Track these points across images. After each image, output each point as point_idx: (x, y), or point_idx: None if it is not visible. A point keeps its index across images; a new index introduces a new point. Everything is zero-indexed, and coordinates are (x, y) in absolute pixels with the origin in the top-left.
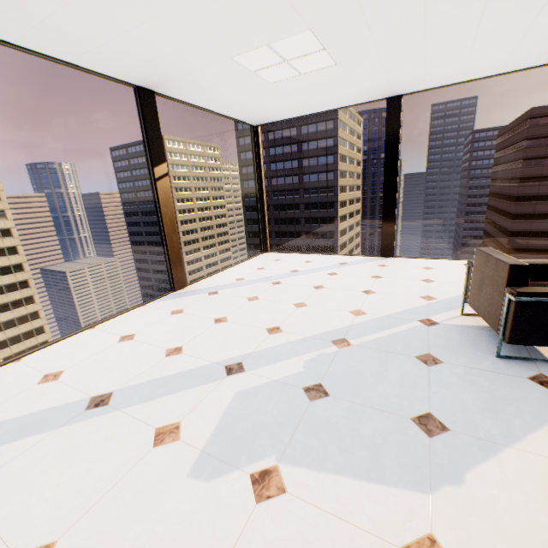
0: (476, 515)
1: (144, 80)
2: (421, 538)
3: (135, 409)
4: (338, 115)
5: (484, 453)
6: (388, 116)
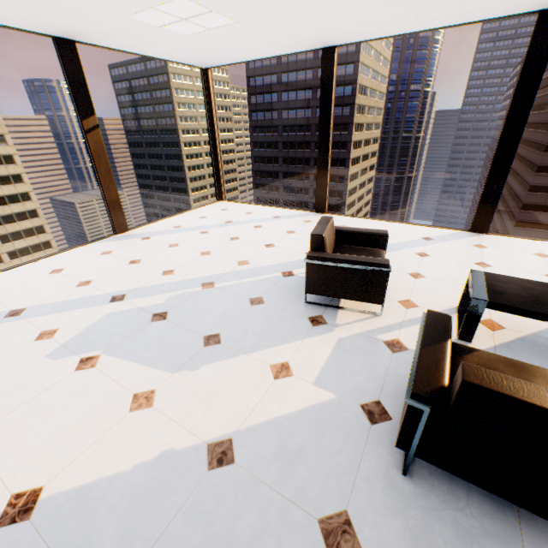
0: (188, 383)
1: (57, 32)
2: (148, 390)
3: (35, 319)
4: None
5: (227, 356)
6: (323, 69)
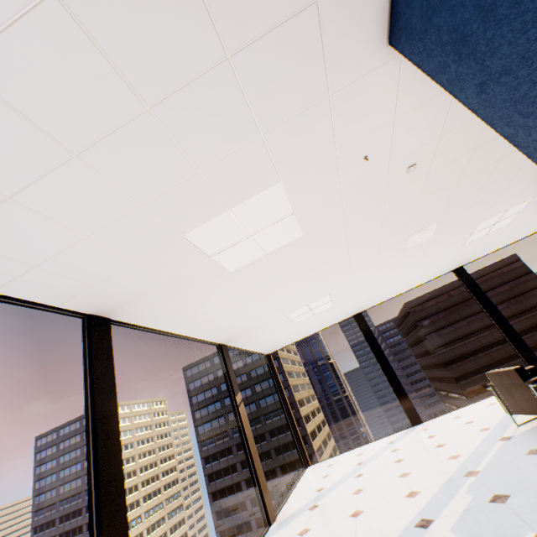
0: None
1: (227, 339)
2: None
3: None
4: None
5: None
6: (359, 324)
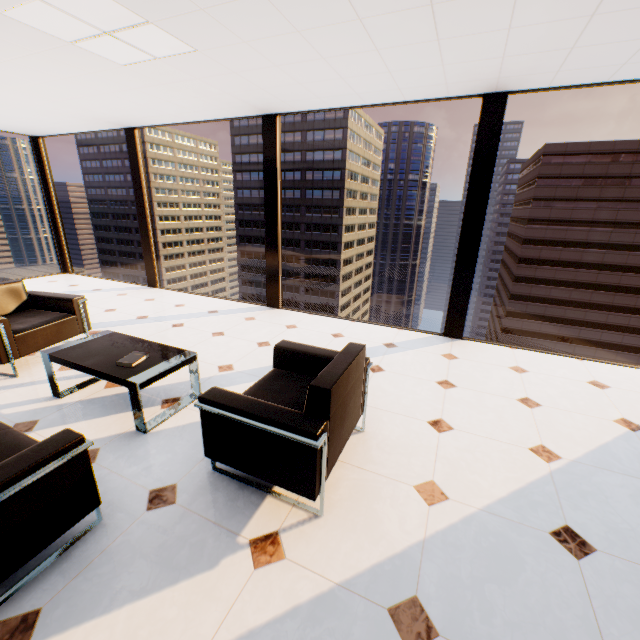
0: None
1: None
2: None
3: None
4: (349, 123)
5: None
6: (129, 147)
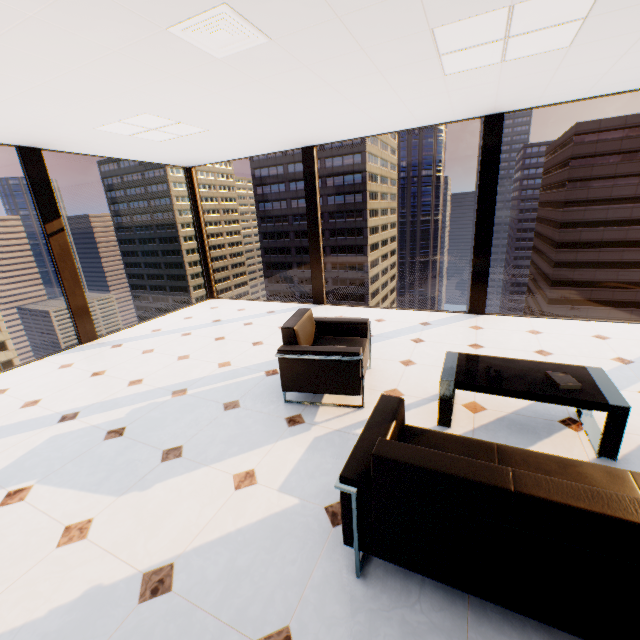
0: (134, 506)
1: (21, 142)
2: (85, 520)
3: None
4: None
5: (186, 471)
6: (304, 166)
